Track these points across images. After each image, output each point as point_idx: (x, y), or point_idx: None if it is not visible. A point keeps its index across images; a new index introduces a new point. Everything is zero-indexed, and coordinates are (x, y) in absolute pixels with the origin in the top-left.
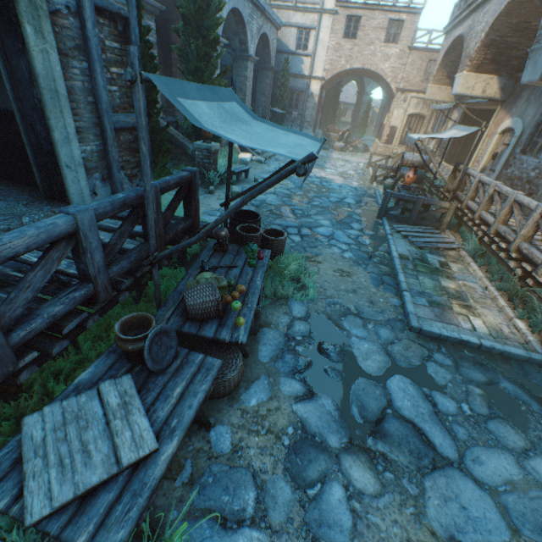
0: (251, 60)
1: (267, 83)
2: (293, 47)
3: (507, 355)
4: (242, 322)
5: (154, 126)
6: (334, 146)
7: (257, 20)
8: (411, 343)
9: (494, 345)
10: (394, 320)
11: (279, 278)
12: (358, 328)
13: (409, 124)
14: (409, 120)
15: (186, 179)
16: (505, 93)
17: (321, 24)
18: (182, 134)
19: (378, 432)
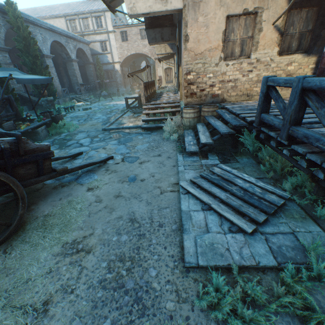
0: (74, 61)
1: (91, 70)
2: (100, 51)
3: (131, 128)
4: (22, 128)
5: (8, 91)
6: (135, 92)
7: (72, 43)
8: (99, 132)
9: (127, 126)
10: (99, 130)
11: (58, 127)
12: (83, 133)
13: (166, 73)
14: (166, 71)
15: (6, 98)
16: (173, 50)
17: (110, 38)
18: (38, 98)
19: (68, 146)
